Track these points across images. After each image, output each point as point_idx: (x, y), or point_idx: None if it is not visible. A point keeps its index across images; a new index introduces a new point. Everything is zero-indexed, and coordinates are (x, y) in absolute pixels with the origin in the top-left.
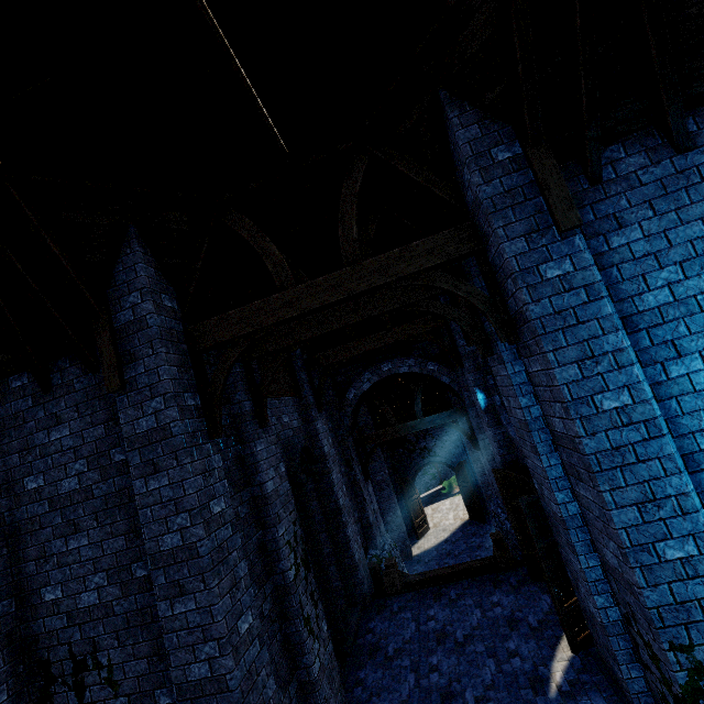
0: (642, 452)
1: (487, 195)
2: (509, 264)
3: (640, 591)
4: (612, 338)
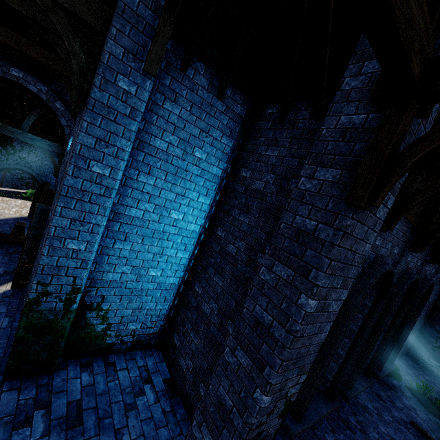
0: (95, 199)
1: (125, 0)
2: (103, 54)
3: (41, 256)
4: (124, 141)
